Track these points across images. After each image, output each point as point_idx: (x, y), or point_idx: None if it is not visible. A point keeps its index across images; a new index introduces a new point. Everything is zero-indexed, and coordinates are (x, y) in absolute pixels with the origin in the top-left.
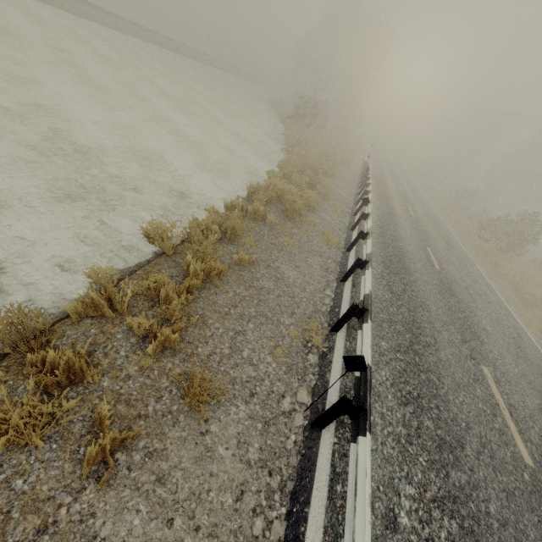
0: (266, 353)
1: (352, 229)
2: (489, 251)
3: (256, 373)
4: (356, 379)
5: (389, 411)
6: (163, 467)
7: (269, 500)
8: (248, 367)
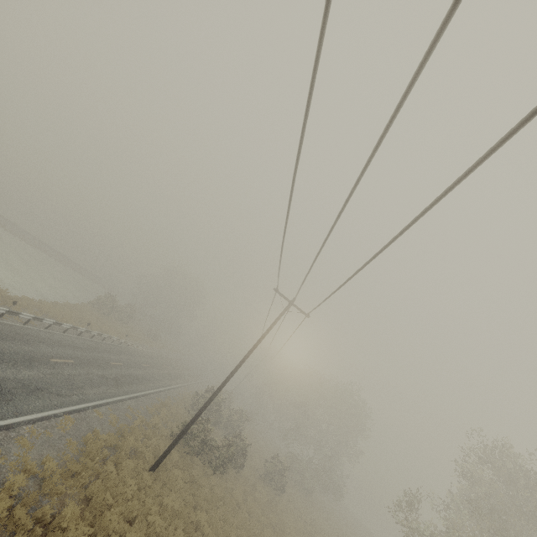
0: None
1: None
2: (162, 402)
3: None
4: None
5: None
6: None
7: None
8: None
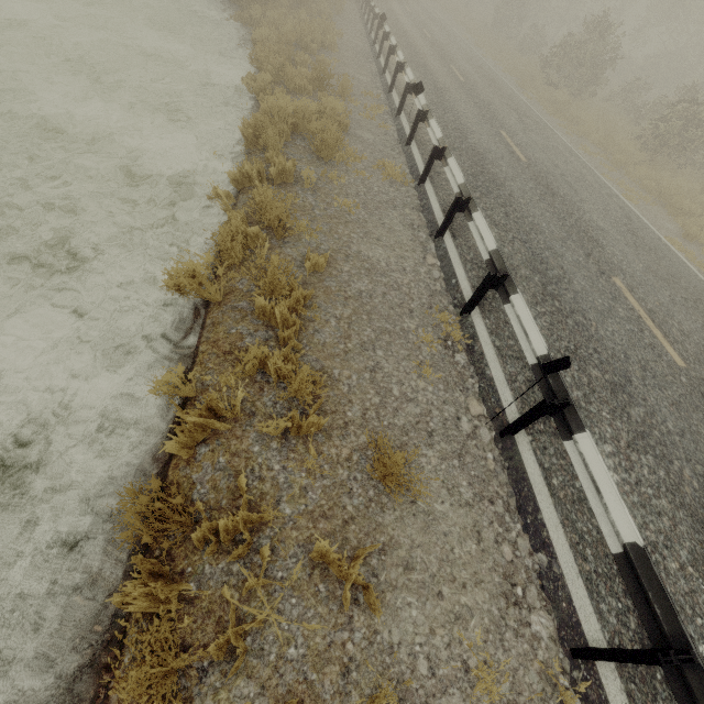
0: (415, 379)
1: (409, 143)
2: (564, 103)
3: (419, 408)
4: (533, 370)
5: None
6: (402, 555)
7: (503, 525)
8: (408, 405)
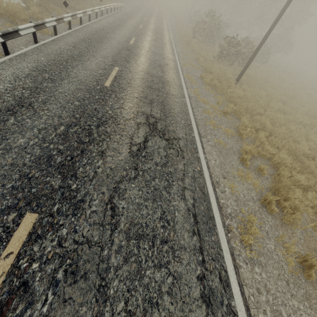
0: None
1: (70, 29)
2: (188, 40)
3: None
4: None
5: (21, 72)
6: None
7: None
8: None
